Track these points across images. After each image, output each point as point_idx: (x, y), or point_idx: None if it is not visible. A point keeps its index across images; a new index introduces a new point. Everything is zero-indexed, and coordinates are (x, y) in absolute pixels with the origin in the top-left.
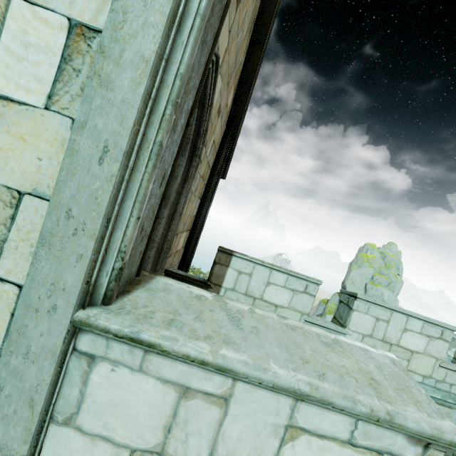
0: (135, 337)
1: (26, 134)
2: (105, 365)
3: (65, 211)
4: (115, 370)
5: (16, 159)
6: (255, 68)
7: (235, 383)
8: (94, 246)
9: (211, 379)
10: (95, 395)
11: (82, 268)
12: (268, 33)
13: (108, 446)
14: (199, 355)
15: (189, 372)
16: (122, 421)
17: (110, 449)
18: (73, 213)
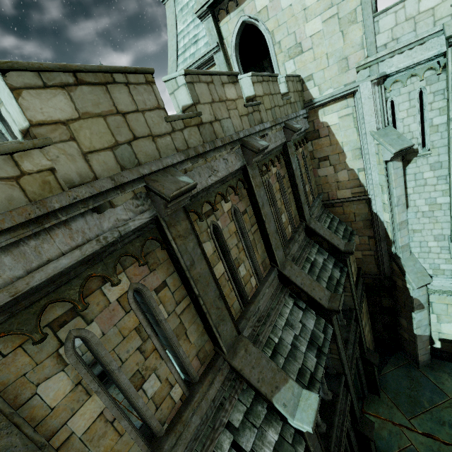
0: (383, 10)
1: (352, 0)
2: (380, 20)
3: (364, 3)
4: (382, 19)
5: (352, 5)
6: None
7: (404, 3)
8: (370, 3)
9: (399, 6)
10: (380, 26)
11: (370, 8)
12: None
13: (386, 31)
14: (395, 3)
15: (395, 8)
16: (387, 26)
17: (387, 32)
18: (365, 2)
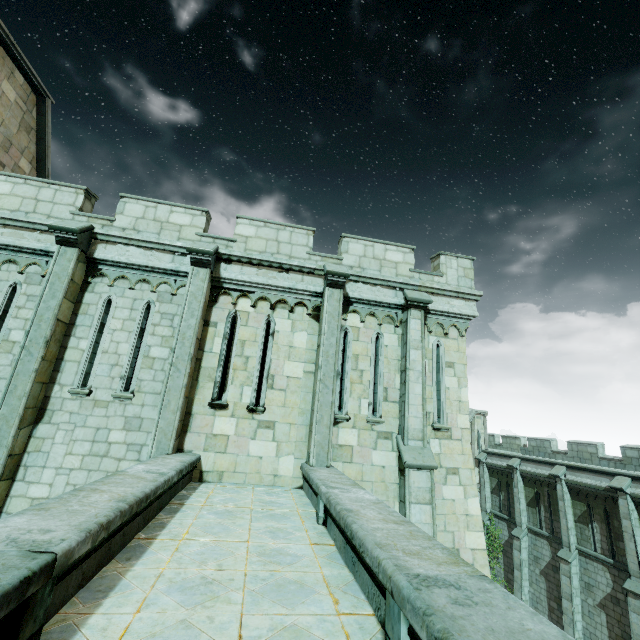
0: None
1: None
2: None
3: None
4: None
5: None
6: (44, 151)
7: None
8: None
9: None
10: None
11: None
12: (48, 134)
13: None
14: None
15: None
16: None
17: None
18: None
